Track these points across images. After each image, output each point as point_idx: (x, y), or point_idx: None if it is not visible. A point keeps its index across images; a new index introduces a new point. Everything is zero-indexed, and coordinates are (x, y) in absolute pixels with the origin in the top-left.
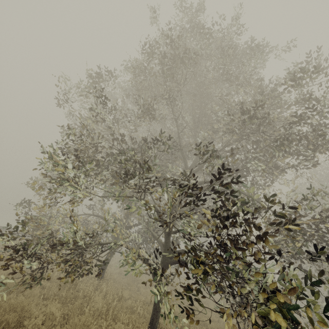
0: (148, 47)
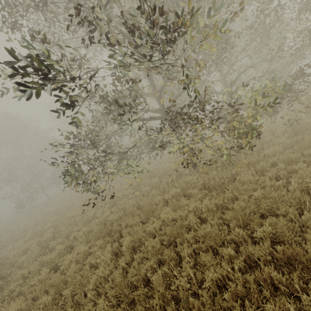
0: None
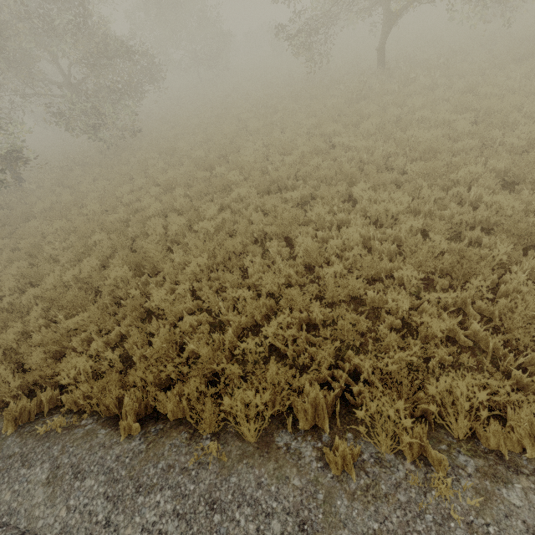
0: None
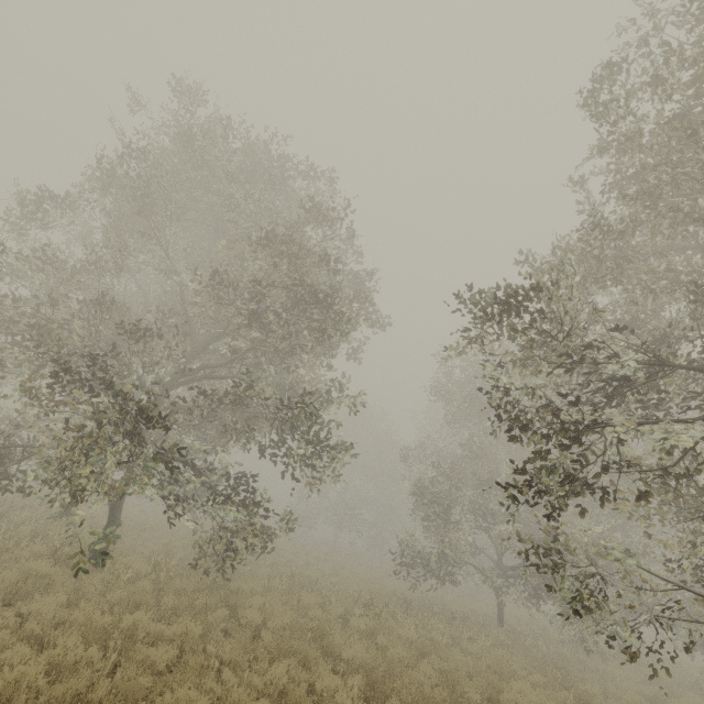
0: (109, 164)
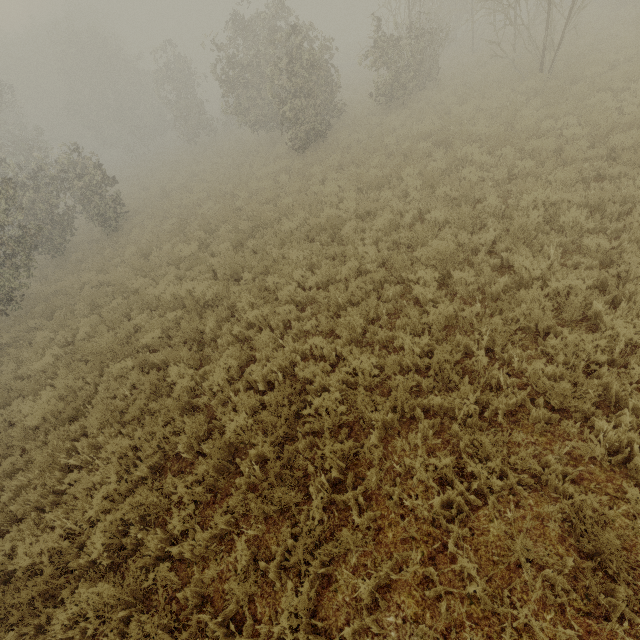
0: None
